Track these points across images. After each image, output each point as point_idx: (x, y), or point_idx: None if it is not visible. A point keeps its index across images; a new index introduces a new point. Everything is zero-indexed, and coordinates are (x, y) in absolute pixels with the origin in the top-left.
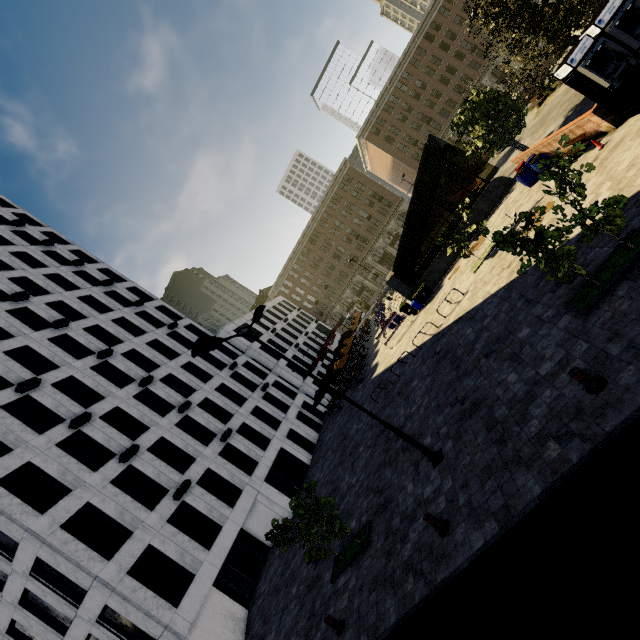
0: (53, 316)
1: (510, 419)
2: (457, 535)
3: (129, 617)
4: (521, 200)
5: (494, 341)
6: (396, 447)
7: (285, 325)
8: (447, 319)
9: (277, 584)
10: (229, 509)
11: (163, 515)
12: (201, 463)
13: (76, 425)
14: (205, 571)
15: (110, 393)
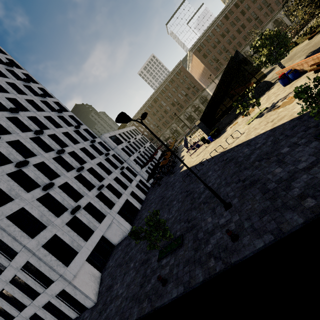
0: (10, 105)
1: (278, 188)
2: (244, 241)
3: (40, 268)
4: (278, 92)
5: (264, 154)
6: (199, 201)
7: (134, 141)
8: (230, 145)
9: (120, 262)
10: (98, 223)
11: (64, 221)
12: (86, 199)
13: (19, 166)
14: (83, 251)
15: (40, 154)
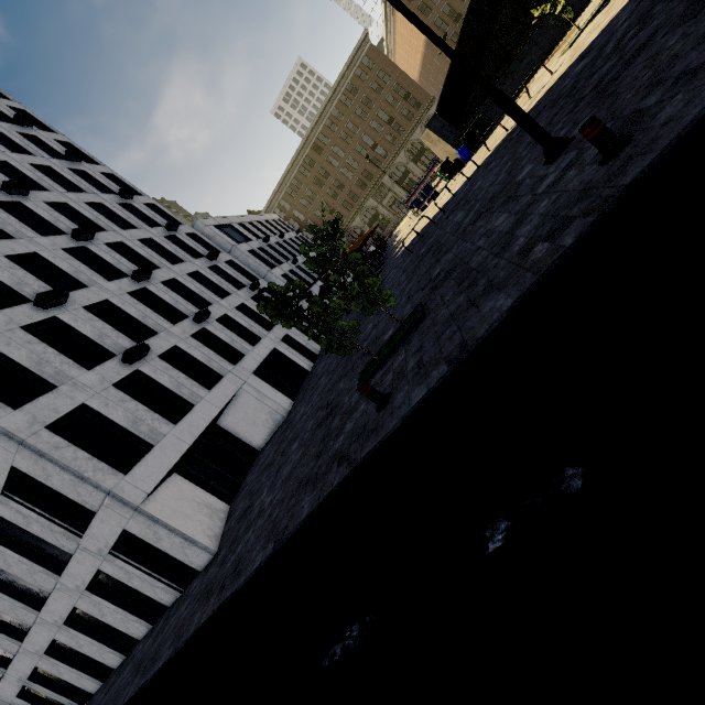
0: None
1: None
2: (663, 116)
3: (51, 482)
4: None
5: (654, 1)
6: (457, 234)
7: (280, 241)
8: (526, 110)
9: (269, 462)
10: (205, 390)
11: (106, 378)
12: (165, 339)
13: None
14: (169, 444)
15: (24, 236)
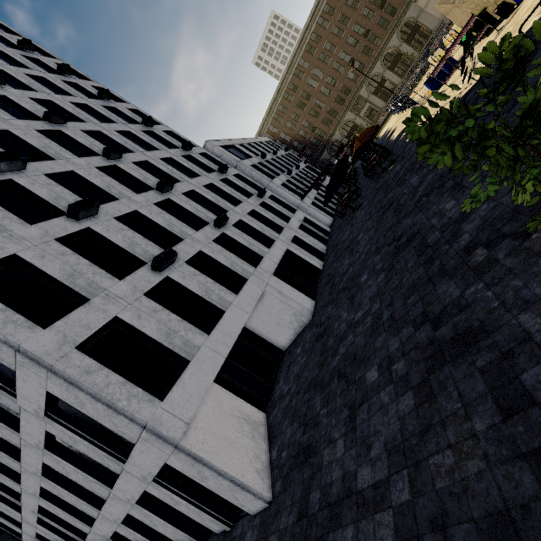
0: None
1: None
2: None
3: (85, 410)
4: None
5: None
6: None
7: (274, 157)
8: None
9: (315, 378)
10: (232, 295)
11: (138, 287)
12: (190, 244)
13: None
14: (204, 358)
15: (63, 157)
